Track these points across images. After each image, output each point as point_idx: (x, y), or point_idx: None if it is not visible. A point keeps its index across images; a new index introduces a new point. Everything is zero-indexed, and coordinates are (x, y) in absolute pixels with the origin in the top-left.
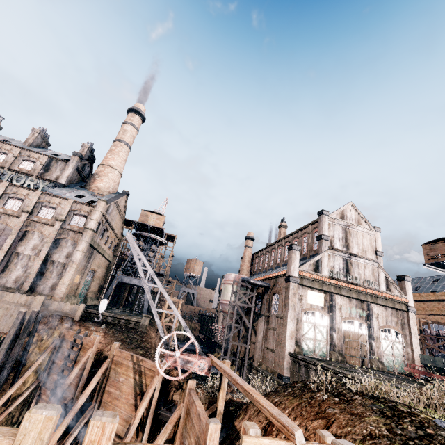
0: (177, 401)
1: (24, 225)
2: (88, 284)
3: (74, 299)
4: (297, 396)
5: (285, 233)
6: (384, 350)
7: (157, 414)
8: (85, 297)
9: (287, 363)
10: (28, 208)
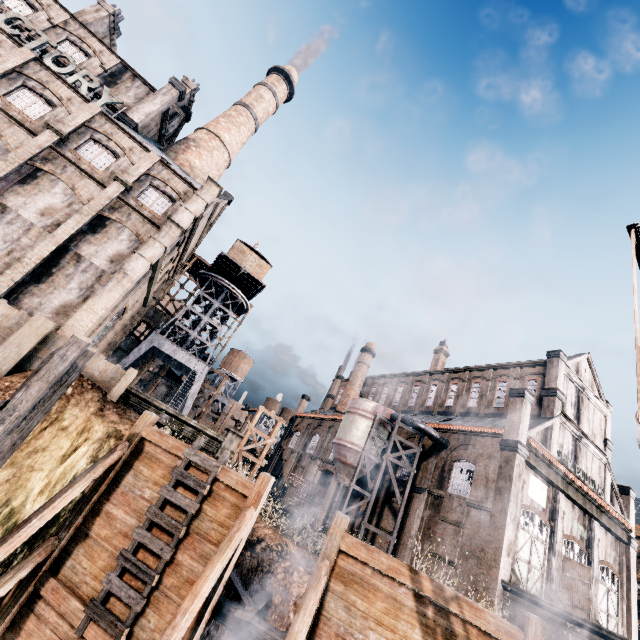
0: None
1: (40, 156)
2: (104, 330)
3: None
4: None
5: (444, 363)
6: (600, 602)
7: None
8: None
9: (498, 602)
10: (63, 126)
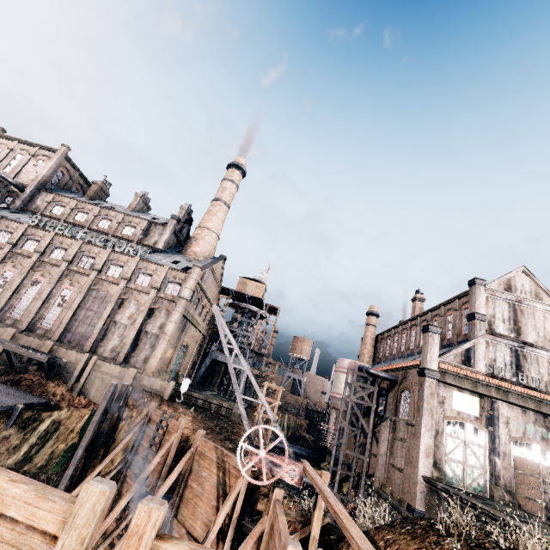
0: None
1: (123, 293)
2: (181, 359)
3: (165, 375)
4: (417, 537)
5: (421, 308)
6: None
7: (240, 524)
8: (177, 374)
9: (421, 492)
10: (127, 275)
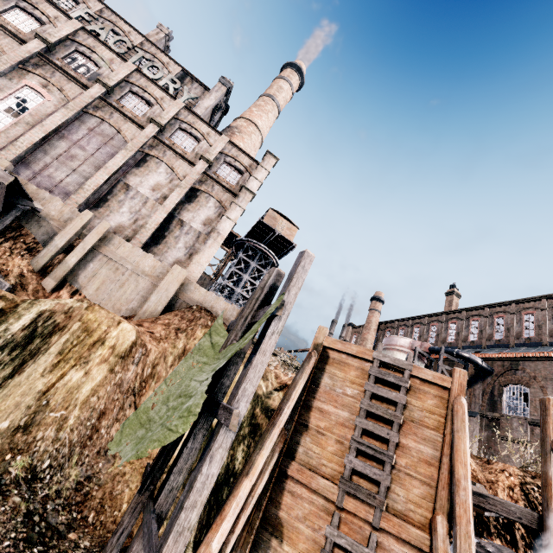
0: None
1: (147, 144)
2: None
3: None
4: None
5: (457, 304)
6: None
7: None
8: None
9: None
10: (160, 119)
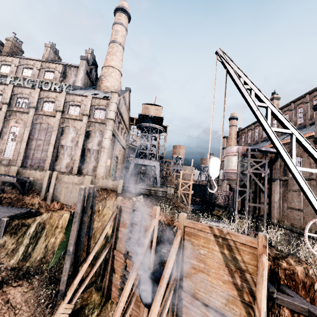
0: (281, 278)
1: (61, 123)
2: (115, 166)
3: (109, 178)
4: None
5: (278, 105)
6: None
7: (270, 297)
8: (115, 177)
9: None
10: (60, 108)
